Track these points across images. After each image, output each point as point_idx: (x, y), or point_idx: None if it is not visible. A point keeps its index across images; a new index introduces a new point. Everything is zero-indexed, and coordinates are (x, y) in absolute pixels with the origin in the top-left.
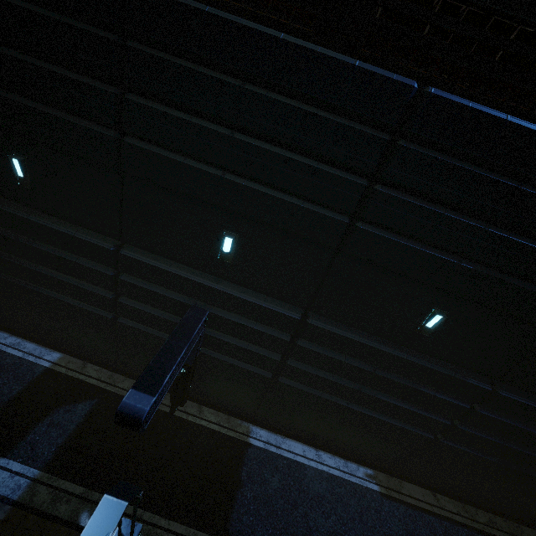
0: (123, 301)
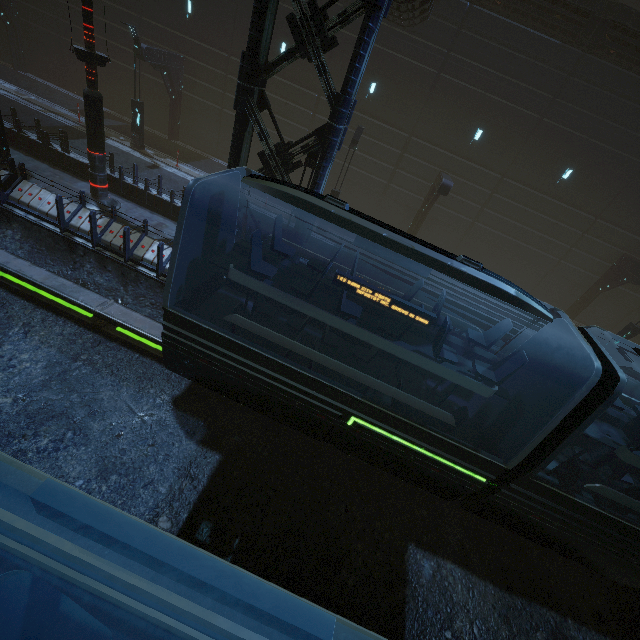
0: None
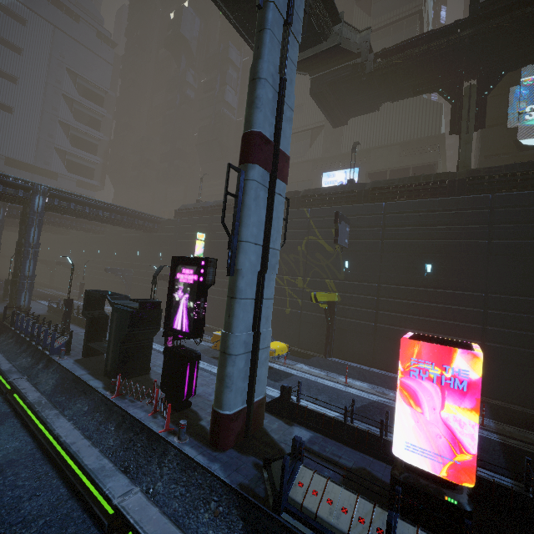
0: (491, 328)
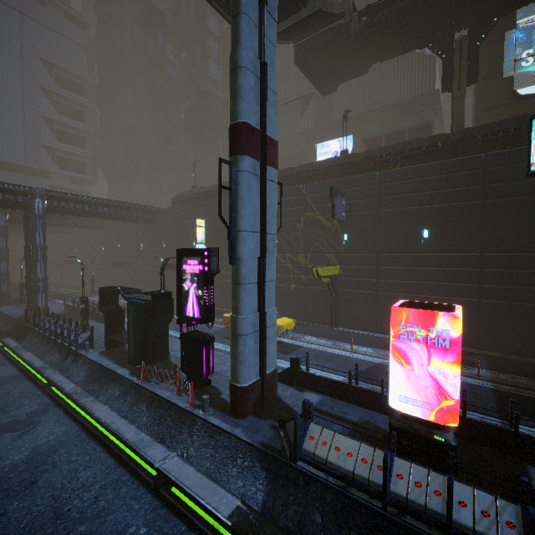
0: (487, 286)
